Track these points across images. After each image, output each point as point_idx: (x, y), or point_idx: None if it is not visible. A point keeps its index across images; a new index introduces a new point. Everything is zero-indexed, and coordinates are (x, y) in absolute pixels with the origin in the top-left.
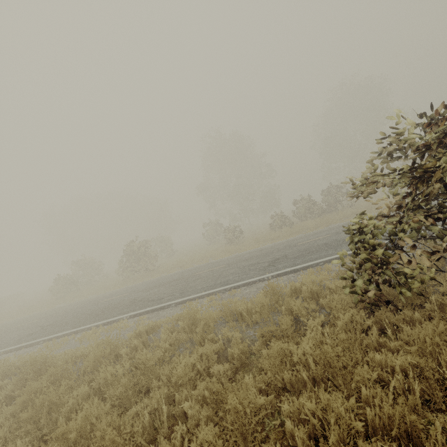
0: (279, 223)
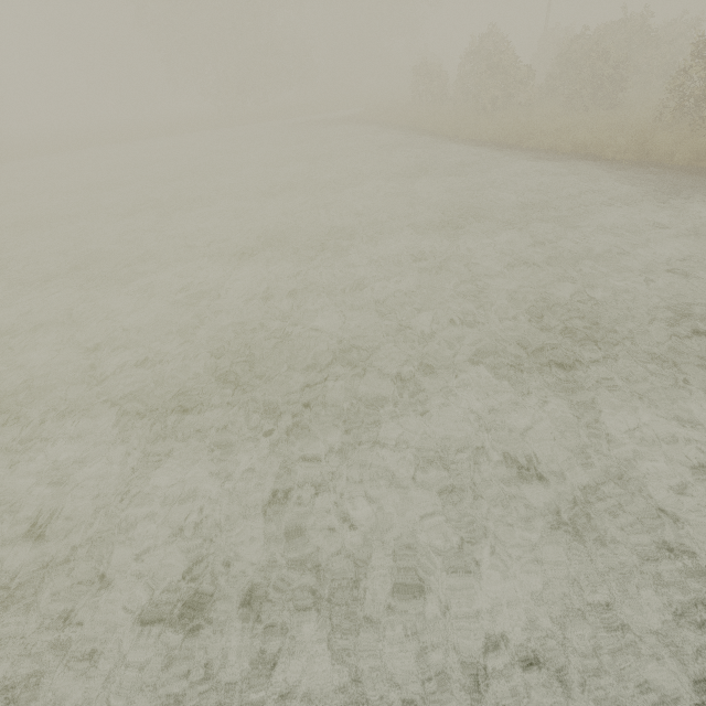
0: None
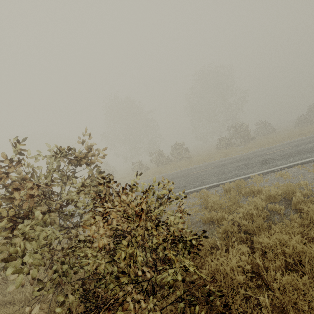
0: (137, 169)
